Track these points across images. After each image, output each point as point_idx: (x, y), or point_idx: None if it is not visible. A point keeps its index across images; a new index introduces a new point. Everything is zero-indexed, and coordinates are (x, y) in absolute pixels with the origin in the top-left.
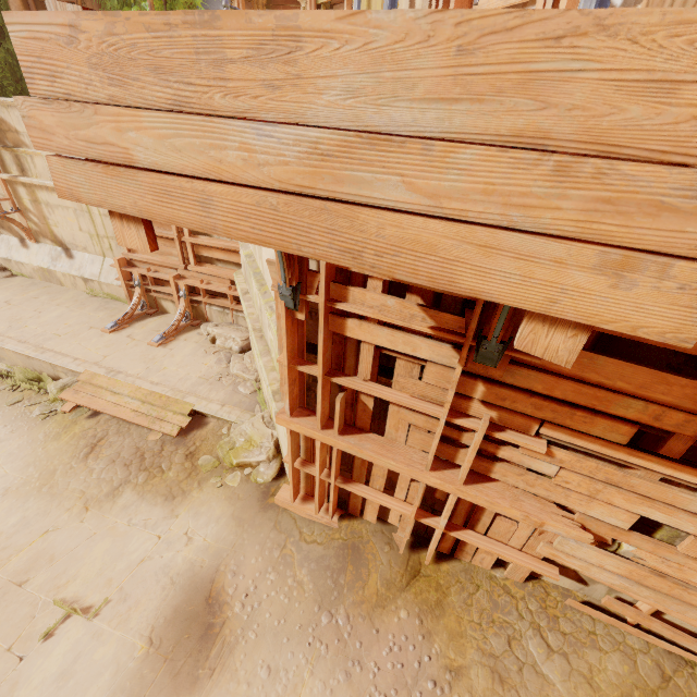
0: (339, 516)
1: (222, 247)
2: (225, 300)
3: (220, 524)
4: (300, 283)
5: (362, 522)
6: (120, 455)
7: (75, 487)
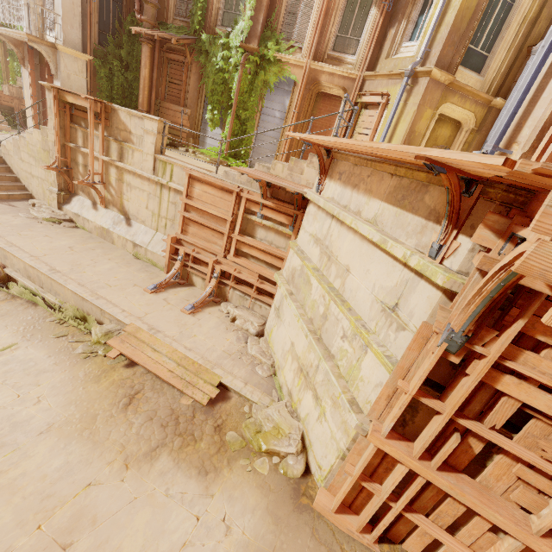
0: (378, 539)
1: (262, 249)
2: (248, 288)
3: (256, 516)
4: (472, 334)
5: (402, 551)
6: (157, 414)
7: (116, 438)
